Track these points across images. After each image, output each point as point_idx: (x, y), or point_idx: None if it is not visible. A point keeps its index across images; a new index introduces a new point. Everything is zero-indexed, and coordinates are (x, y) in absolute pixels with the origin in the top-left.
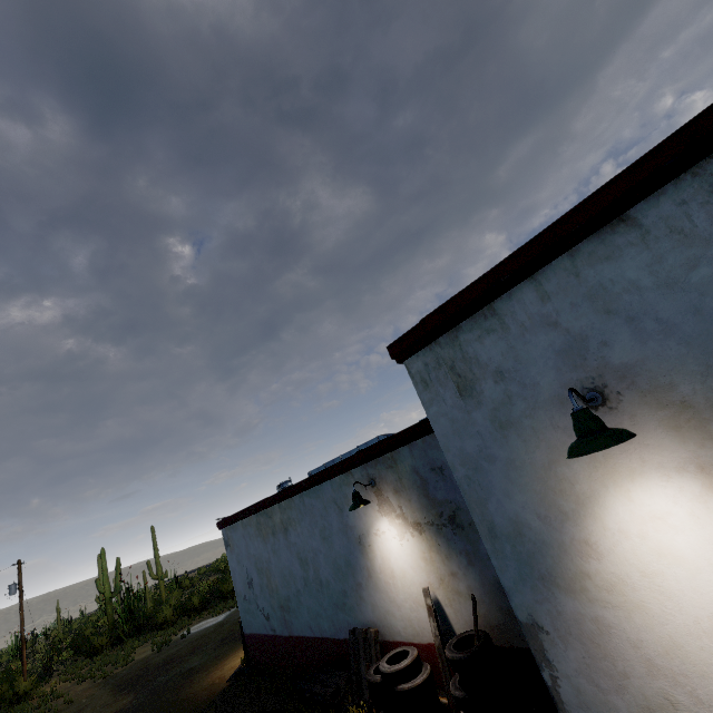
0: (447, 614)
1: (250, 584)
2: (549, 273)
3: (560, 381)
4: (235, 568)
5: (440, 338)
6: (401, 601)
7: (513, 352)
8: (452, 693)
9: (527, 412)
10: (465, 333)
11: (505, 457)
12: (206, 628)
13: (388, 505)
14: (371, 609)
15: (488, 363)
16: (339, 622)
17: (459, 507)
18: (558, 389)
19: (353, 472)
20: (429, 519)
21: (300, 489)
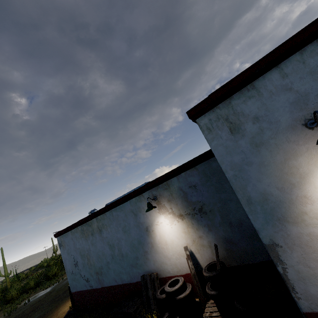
0: (196, 257)
1: (76, 264)
2: (287, 63)
3: (292, 117)
4: (66, 257)
5: (219, 104)
6: (171, 255)
7: (264, 106)
8: (209, 293)
9: (272, 136)
10: (235, 100)
11: (258, 161)
12: (40, 297)
13: (164, 208)
14: (153, 263)
15: (249, 114)
16: (133, 273)
17: (204, 203)
18: (291, 122)
19: (144, 194)
20: (187, 212)
21: (110, 208)
